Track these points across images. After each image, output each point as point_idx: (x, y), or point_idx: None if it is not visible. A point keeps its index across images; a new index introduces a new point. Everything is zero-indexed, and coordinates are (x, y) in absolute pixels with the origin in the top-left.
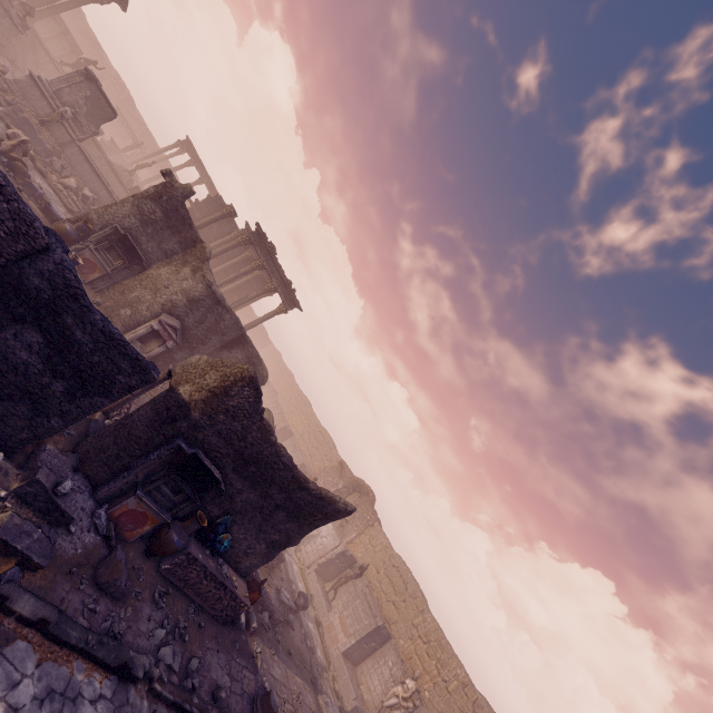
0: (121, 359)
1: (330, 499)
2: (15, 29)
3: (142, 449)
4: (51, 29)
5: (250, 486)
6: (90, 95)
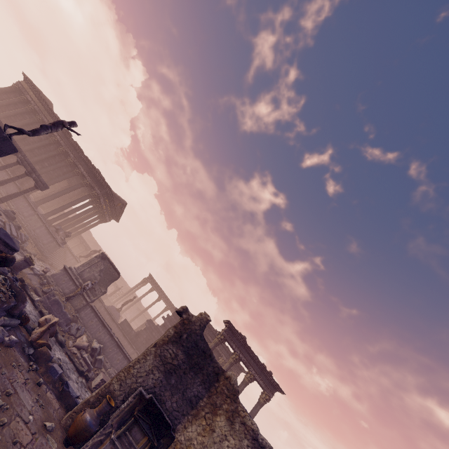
0: None
1: None
2: (57, 246)
3: None
4: (75, 243)
5: None
6: (103, 268)
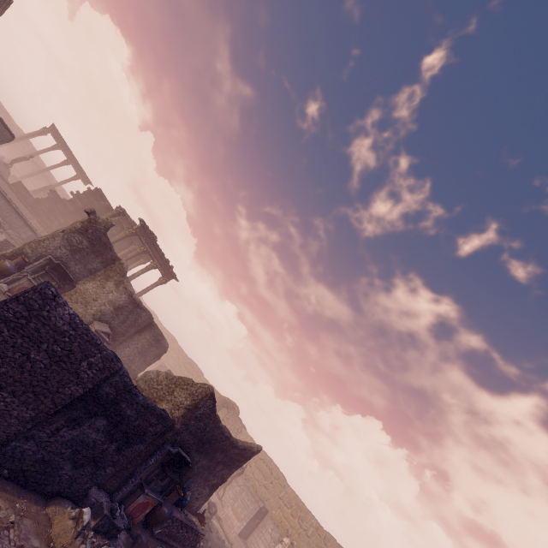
0: (152, 417)
1: (249, 448)
2: None
3: (142, 459)
4: None
5: (204, 456)
6: None
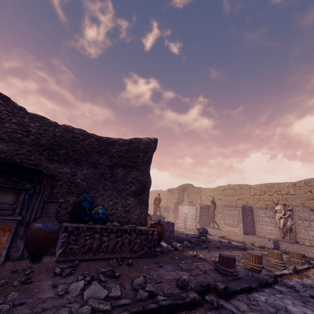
0: None
1: (135, 140)
2: None
3: None
4: None
5: (75, 165)
6: None
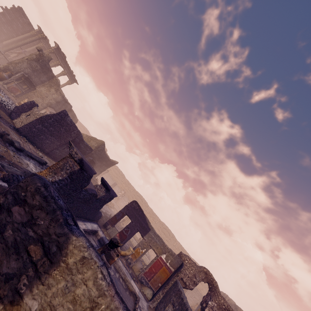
0: (88, 148)
1: (114, 162)
2: None
3: None
4: None
5: (99, 162)
6: None
